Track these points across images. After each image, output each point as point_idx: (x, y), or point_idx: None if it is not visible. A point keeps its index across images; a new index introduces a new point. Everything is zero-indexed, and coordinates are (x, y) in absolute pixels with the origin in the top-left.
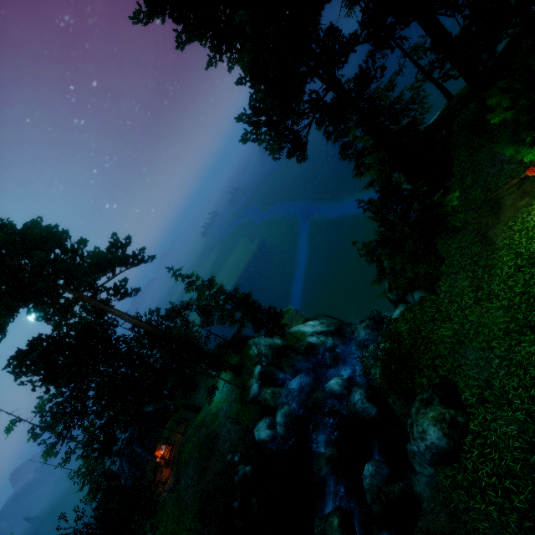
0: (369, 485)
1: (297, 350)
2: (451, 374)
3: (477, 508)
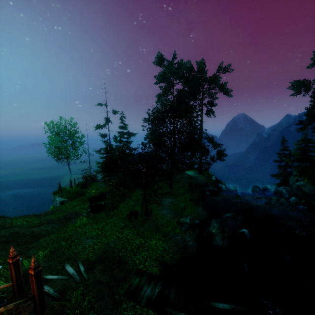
0: (294, 199)
1: None
2: None
3: None
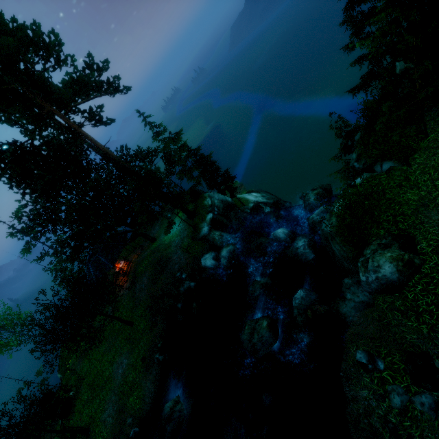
0: (298, 304)
1: (242, 210)
2: (411, 228)
3: (409, 325)
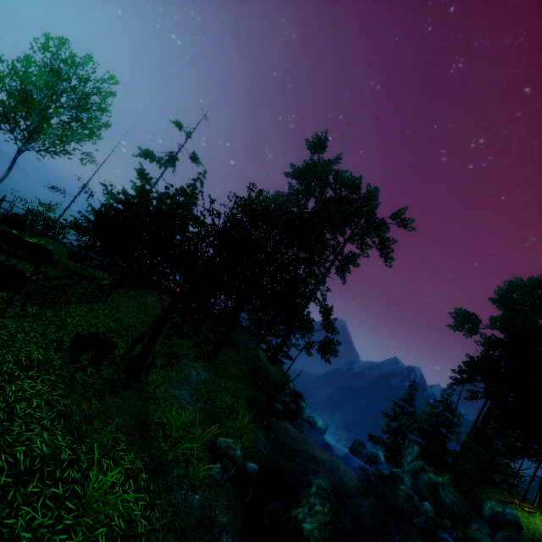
0: (430, 509)
1: None
2: None
3: None
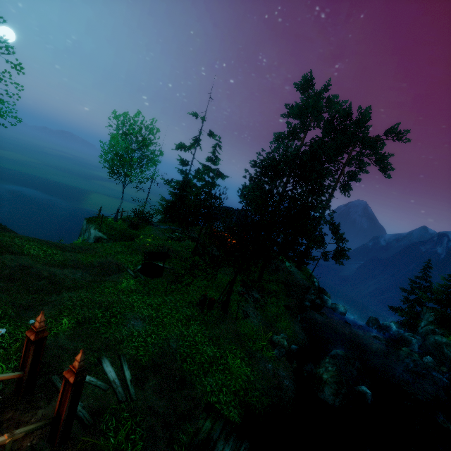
0: (431, 361)
1: None
2: None
3: None
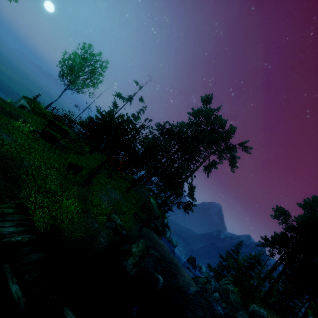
0: (218, 296)
1: None
2: None
3: None
